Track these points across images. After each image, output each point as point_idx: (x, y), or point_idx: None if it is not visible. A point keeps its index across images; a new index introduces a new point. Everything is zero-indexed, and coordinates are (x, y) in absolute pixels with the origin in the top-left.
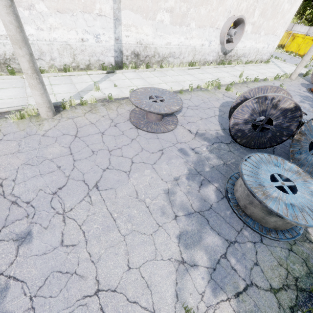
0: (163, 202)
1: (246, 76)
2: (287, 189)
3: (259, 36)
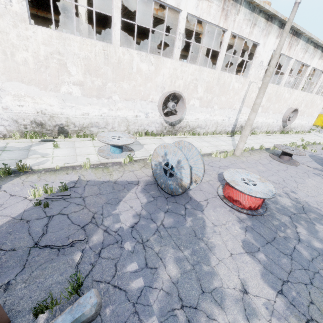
0: None
1: (304, 141)
2: None
3: (303, 117)
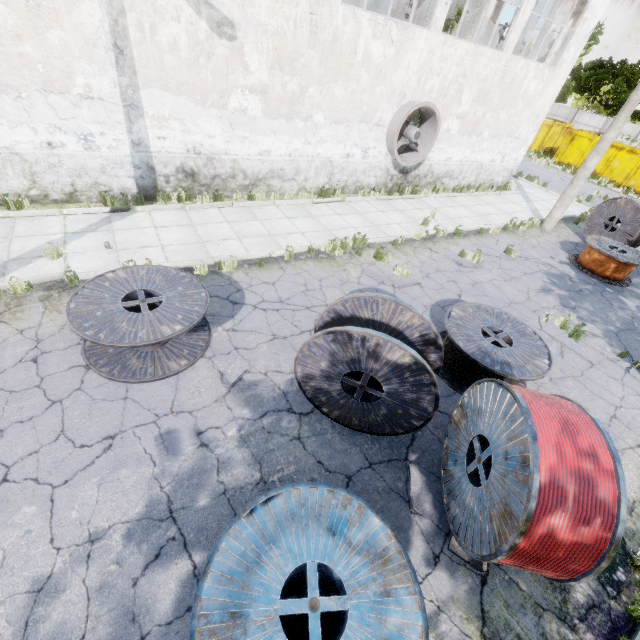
0: (4, 627)
1: (443, 221)
2: (315, 629)
3: (480, 139)
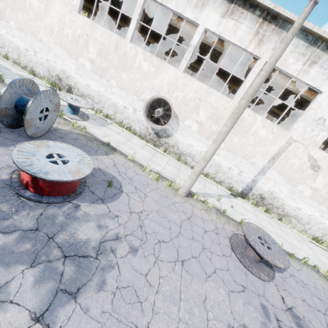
0: None
1: None
2: None
3: None
